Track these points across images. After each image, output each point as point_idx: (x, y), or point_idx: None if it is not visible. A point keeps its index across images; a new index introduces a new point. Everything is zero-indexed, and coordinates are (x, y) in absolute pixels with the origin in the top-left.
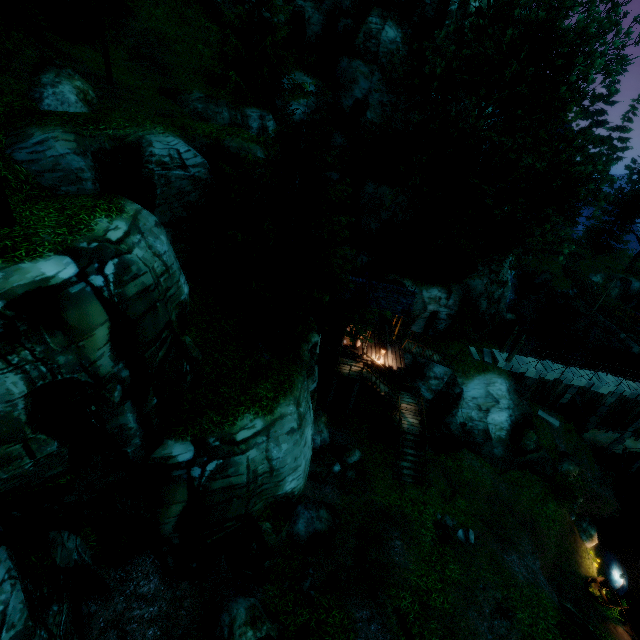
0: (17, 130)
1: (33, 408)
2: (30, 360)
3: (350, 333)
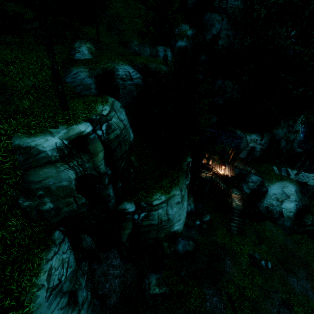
0: (67, 69)
1: (77, 184)
2: (76, 165)
3: (207, 157)
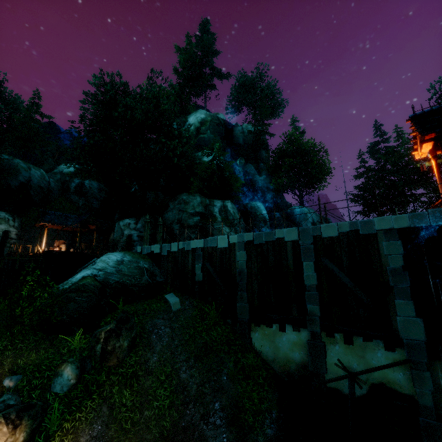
0: None
1: None
2: None
3: None
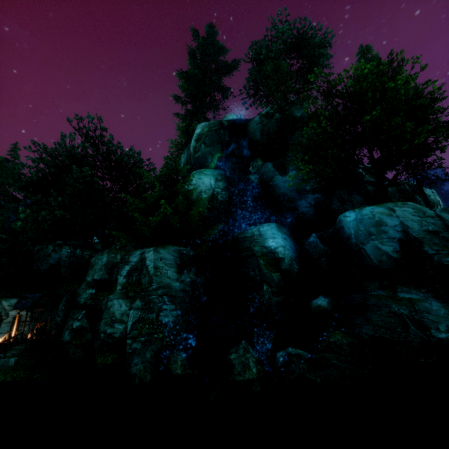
0: None
1: None
2: None
3: None
